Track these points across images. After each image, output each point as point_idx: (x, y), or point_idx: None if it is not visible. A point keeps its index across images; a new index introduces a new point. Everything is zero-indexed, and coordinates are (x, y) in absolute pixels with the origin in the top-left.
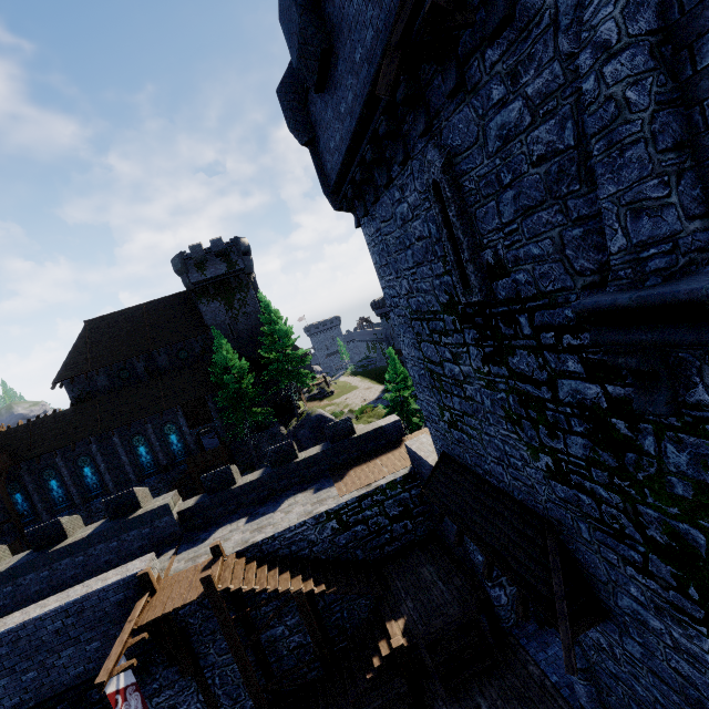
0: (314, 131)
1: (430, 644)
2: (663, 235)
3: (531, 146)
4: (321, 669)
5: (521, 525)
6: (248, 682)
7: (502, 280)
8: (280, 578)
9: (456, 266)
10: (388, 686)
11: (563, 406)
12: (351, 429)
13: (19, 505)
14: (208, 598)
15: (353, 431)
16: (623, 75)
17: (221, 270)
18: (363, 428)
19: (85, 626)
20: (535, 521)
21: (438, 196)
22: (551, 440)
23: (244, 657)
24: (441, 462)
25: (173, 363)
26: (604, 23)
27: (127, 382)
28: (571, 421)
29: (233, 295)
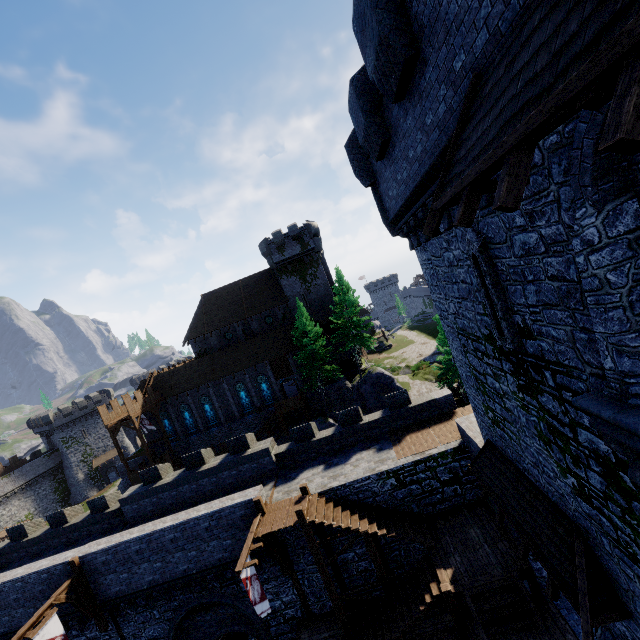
0: (375, 177)
1: (474, 595)
2: (639, 372)
3: (546, 266)
4: (383, 591)
5: (553, 522)
6: (329, 590)
7: (530, 341)
8: (351, 519)
9: (493, 317)
10: (438, 618)
11: (582, 447)
12: (407, 400)
13: (167, 428)
14: (301, 526)
15: (409, 401)
16: (603, 264)
17: (296, 251)
18: (418, 399)
19: (223, 528)
20: (566, 522)
21: (476, 264)
22: (575, 467)
23: (326, 571)
24: (486, 448)
25: (262, 327)
26: (588, 228)
27: (231, 342)
28: (589, 460)
29: (306, 270)
